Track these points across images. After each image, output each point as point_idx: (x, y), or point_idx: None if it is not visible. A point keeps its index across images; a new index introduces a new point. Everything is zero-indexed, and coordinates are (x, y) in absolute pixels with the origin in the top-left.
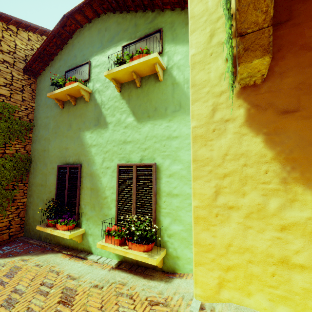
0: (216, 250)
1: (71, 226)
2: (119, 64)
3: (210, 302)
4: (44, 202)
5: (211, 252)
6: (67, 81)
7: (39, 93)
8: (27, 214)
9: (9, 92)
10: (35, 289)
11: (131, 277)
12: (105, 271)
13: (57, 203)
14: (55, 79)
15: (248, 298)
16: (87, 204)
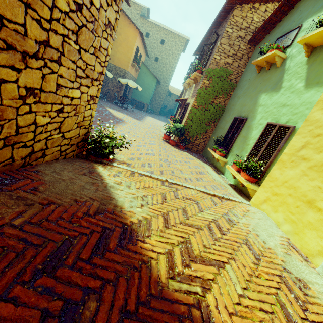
0: (276, 182)
1: (221, 154)
2: (321, 26)
3: (254, 207)
4: (218, 138)
5: (273, 182)
6: (269, 49)
7: (251, 60)
8: (208, 143)
9: (232, 61)
10: (194, 165)
11: (232, 189)
12: (223, 181)
13: (222, 140)
14: (263, 47)
15: (274, 213)
16: (236, 146)
